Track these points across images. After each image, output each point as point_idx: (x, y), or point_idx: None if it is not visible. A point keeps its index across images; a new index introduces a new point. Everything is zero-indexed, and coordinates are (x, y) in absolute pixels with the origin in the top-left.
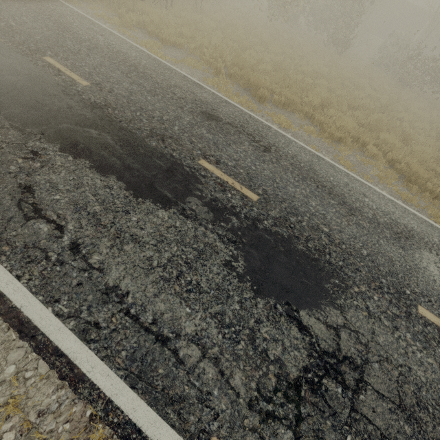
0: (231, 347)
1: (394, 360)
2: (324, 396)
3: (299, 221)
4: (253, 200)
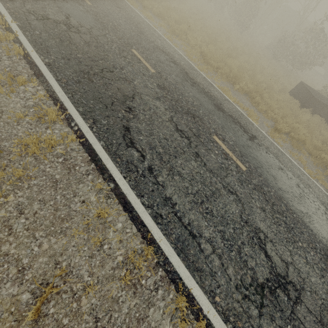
0: (33, 4)
1: (99, 41)
2: (57, 25)
3: (104, 16)
4: (88, 3)
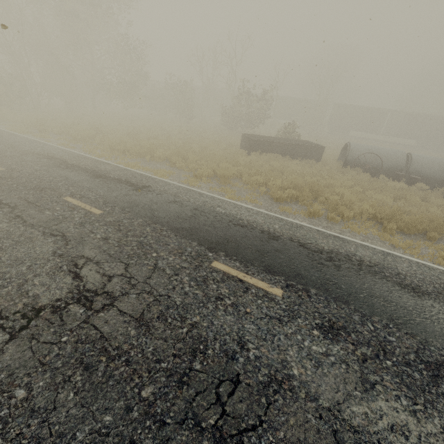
0: None
1: None
2: None
3: None
4: None
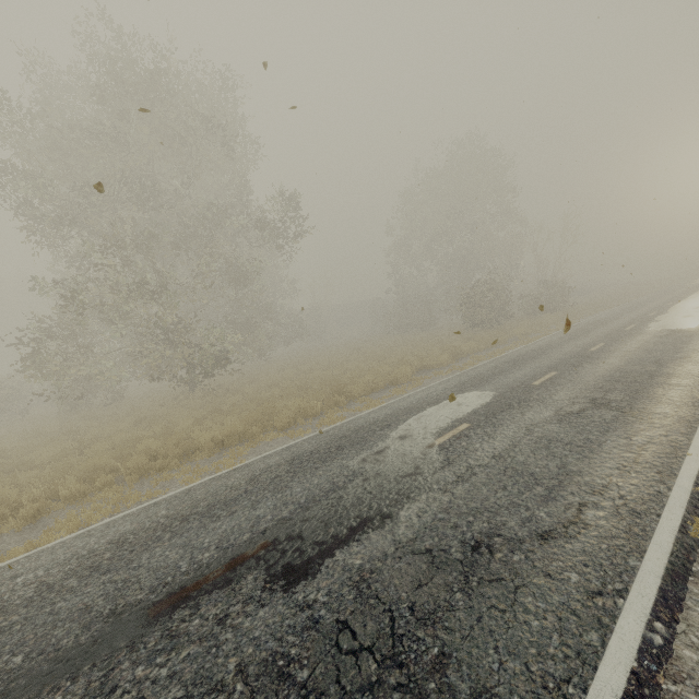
0: None
1: None
2: None
3: None
4: None
